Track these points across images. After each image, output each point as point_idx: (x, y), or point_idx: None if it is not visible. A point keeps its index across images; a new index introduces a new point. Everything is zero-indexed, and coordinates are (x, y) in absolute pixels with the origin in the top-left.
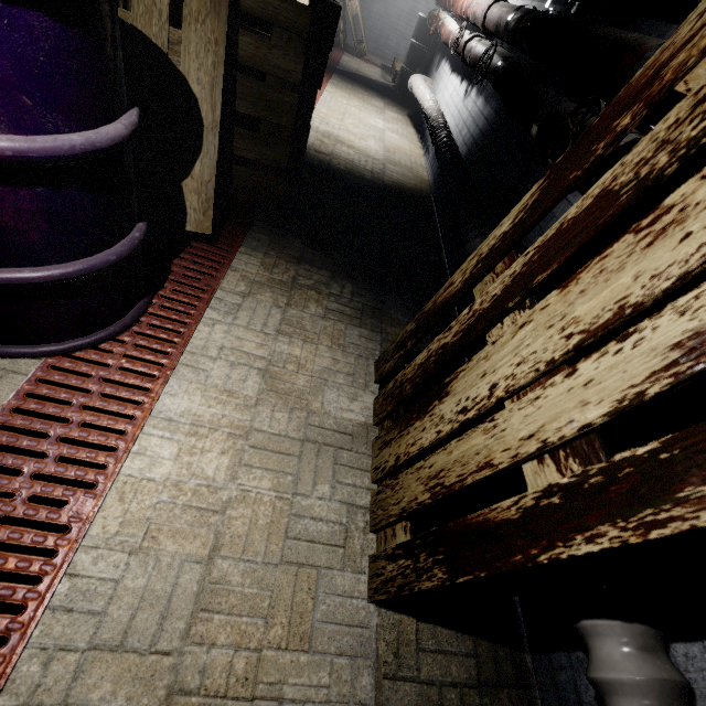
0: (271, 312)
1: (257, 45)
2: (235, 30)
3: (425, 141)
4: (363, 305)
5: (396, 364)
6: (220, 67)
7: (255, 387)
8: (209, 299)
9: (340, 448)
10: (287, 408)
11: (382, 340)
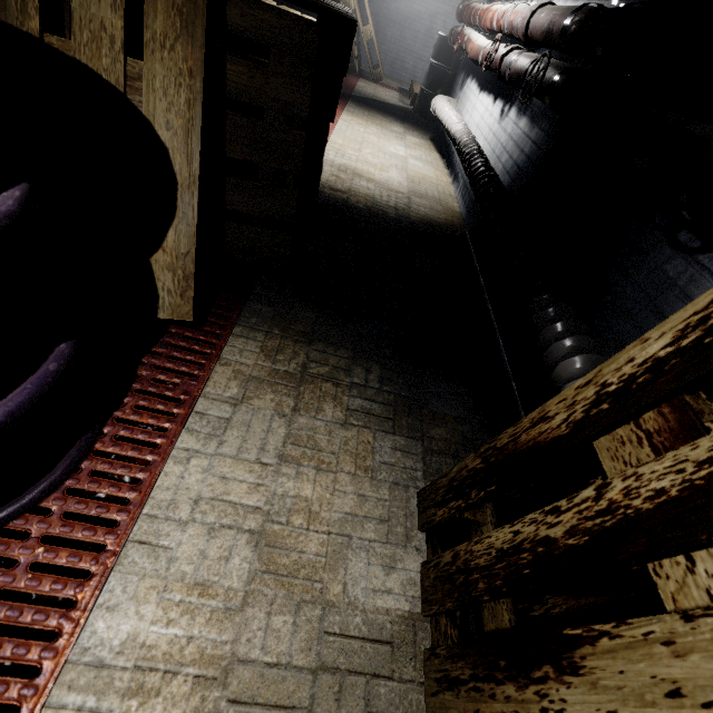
0: (272, 426)
1: (250, 74)
2: (221, 57)
3: (452, 167)
4: (395, 396)
5: (452, 515)
6: (196, 106)
7: (243, 569)
8: (185, 415)
9: (374, 675)
10: (291, 604)
11: (424, 451)
